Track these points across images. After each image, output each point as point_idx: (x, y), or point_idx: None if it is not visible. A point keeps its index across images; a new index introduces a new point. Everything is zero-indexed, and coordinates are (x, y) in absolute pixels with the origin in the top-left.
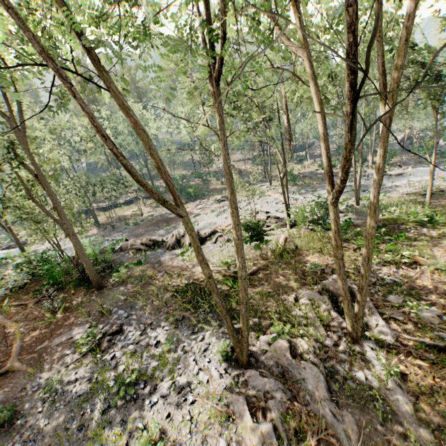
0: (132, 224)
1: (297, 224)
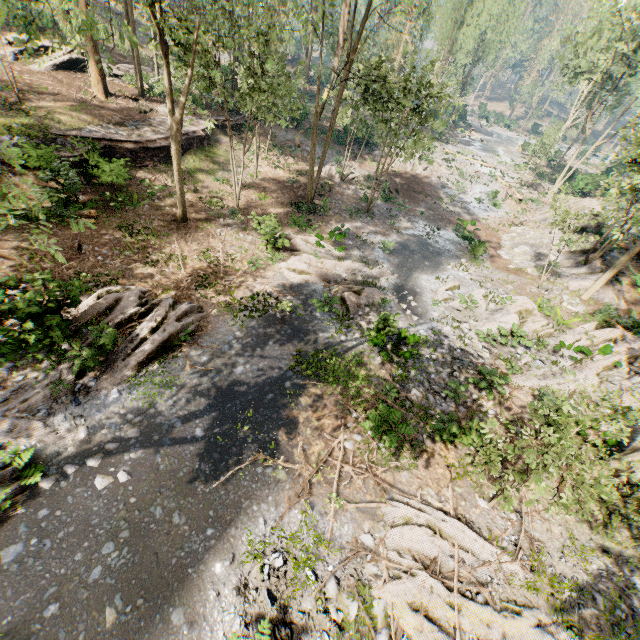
0: (380, 200)
1: (585, 191)
